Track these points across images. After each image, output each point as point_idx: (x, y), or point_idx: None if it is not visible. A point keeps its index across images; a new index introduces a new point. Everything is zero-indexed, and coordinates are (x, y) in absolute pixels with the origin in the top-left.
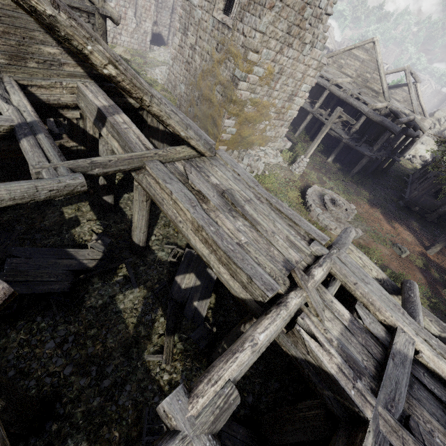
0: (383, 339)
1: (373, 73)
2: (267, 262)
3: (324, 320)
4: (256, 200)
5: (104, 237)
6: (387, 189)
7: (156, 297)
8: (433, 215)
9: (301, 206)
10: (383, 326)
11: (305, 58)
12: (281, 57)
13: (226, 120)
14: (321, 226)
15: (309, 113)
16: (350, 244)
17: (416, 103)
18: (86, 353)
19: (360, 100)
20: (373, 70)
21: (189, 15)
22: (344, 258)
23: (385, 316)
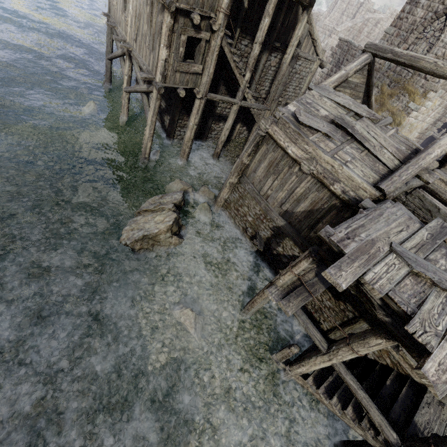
0: None
1: None
2: None
3: None
4: None
5: None
6: None
7: None
8: None
9: None
10: None
11: None
12: (446, 94)
13: None
14: None
15: None
16: None
17: None
18: None
19: None
20: None
21: (346, 53)
22: None
23: None
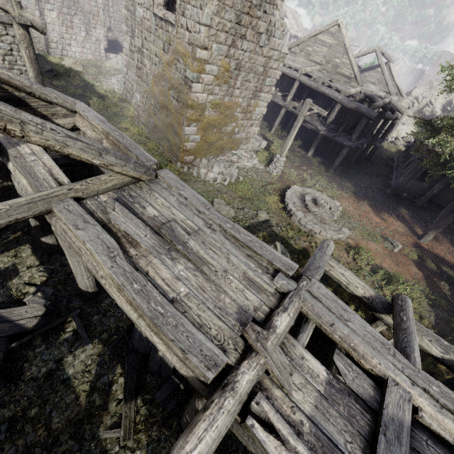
0: (371, 400)
1: (342, 58)
2: (213, 319)
3: (292, 391)
4: (206, 229)
5: (44, 287)
6: (372, 177)
7: (114, 352)
8: (422, 199)
9: (281, 211)
10: (372, 375)
11: (263, 50)
12: (235, 51)
13: (186, 127)
14: (304, 231)
15: (282, 108)
16: (330, 259)
17: (391, 84)
18: (25, 443)
19: (332, 87)
20: (342, 55)
21: (135, 16)
22: (317, 290)
23: (372, 364)
